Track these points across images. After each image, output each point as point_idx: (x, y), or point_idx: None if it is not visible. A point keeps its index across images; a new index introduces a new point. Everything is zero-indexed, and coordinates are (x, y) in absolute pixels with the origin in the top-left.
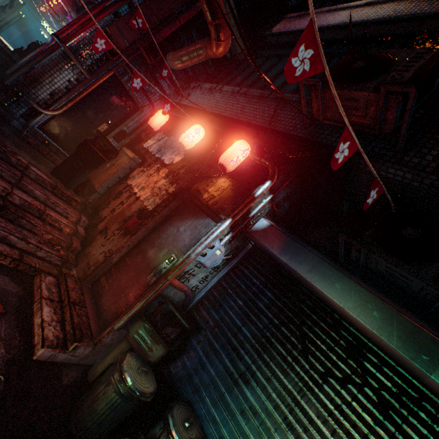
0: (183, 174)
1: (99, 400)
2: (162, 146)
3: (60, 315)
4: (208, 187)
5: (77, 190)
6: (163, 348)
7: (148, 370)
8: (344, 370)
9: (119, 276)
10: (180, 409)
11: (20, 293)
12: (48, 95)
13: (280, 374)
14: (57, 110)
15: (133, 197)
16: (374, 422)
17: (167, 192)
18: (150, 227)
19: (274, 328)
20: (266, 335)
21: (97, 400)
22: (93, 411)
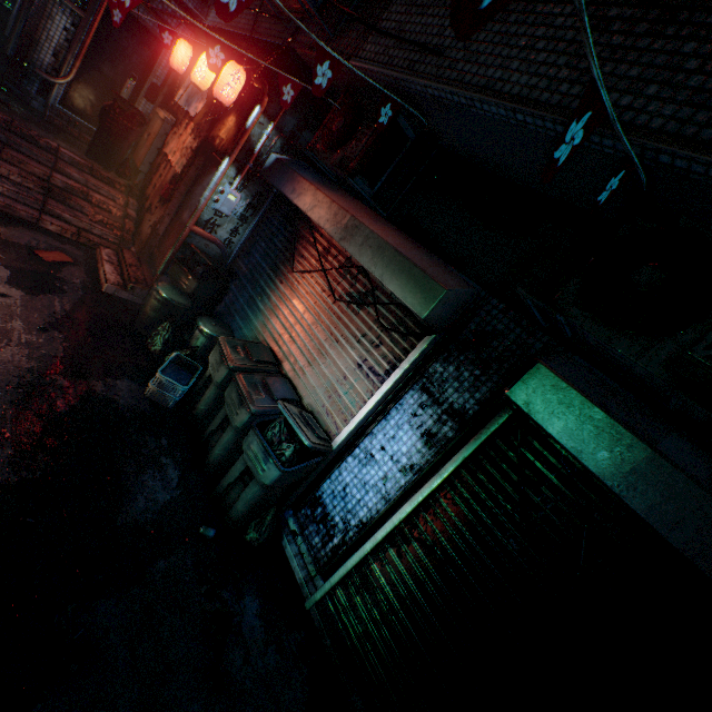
0: (205, 124)
1: (146, 307)
2: (190, 95)
3: (121, 272)
4: (220, 132)
5: (119, 172)
6: (195, 282)
7: (185, 296)
8: (316, 267)
9: (166, 244)
10: (211, 320)
11: (87, 258)
12: (52, 58)
13: (279, 285)
14: (68, 75)
15: (168, 166)
16: (322, 292)
17: (191, 150)
18: (184, 192)
19: (283, 256)
20: (276, 262)
21: (146, 307)
22: (145, 313)
